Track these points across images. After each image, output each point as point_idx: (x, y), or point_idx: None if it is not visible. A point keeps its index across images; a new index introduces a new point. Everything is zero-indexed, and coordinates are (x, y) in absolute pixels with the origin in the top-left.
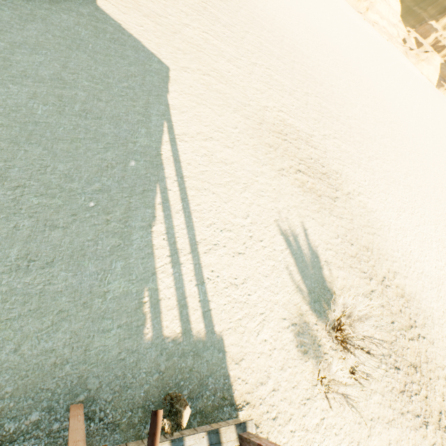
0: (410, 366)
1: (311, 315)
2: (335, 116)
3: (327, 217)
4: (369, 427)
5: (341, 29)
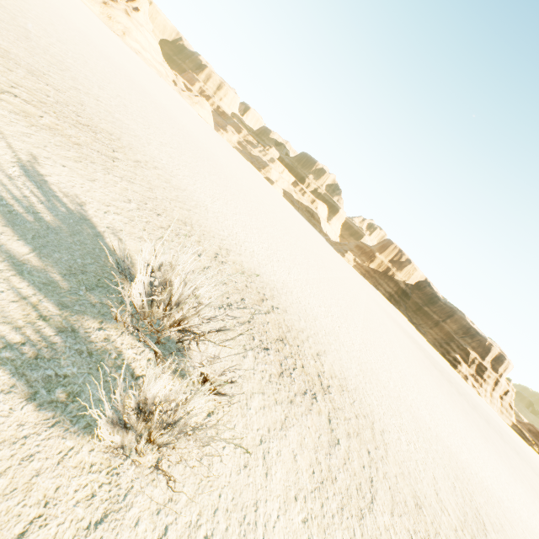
0: (277, 341)
1: (81, 314)
2: (96, 83)
3: (102, 173)
4: (263, 457)
5: (92, 27)
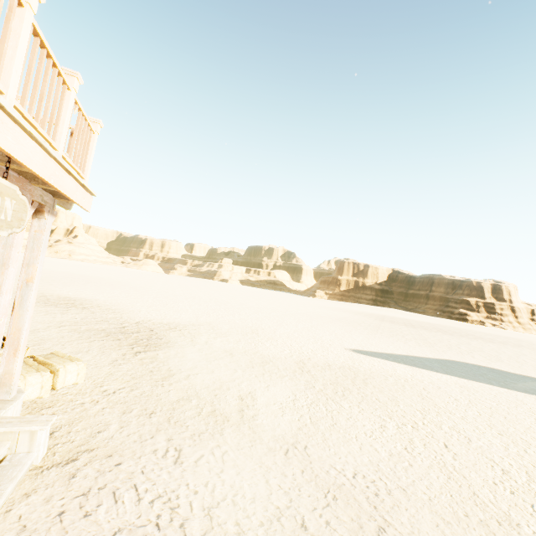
0: (61, 303)
1: None
2: None
3: None
4: None
5: None
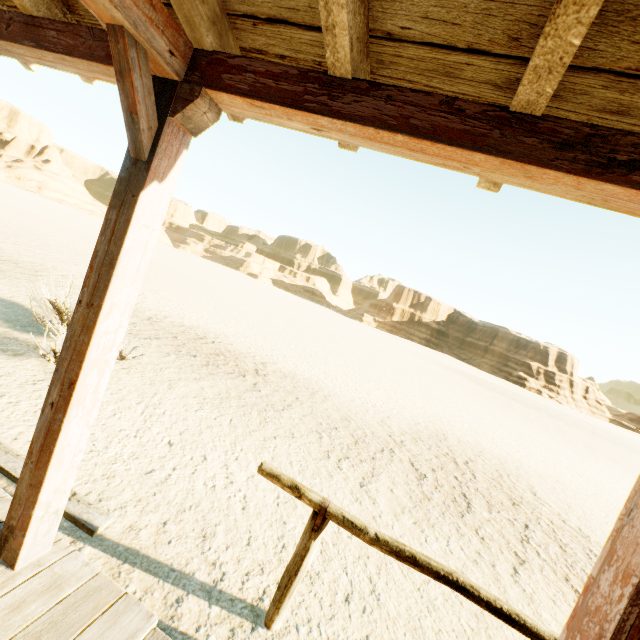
0: (210, 354)
1: (19, 334)
2: (12, 234)
3: (26, 283)
4: (169, 384)
5: None
